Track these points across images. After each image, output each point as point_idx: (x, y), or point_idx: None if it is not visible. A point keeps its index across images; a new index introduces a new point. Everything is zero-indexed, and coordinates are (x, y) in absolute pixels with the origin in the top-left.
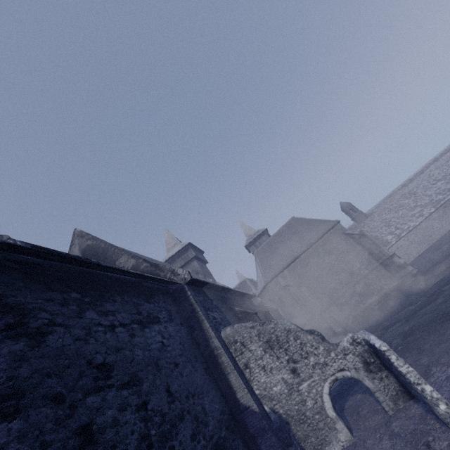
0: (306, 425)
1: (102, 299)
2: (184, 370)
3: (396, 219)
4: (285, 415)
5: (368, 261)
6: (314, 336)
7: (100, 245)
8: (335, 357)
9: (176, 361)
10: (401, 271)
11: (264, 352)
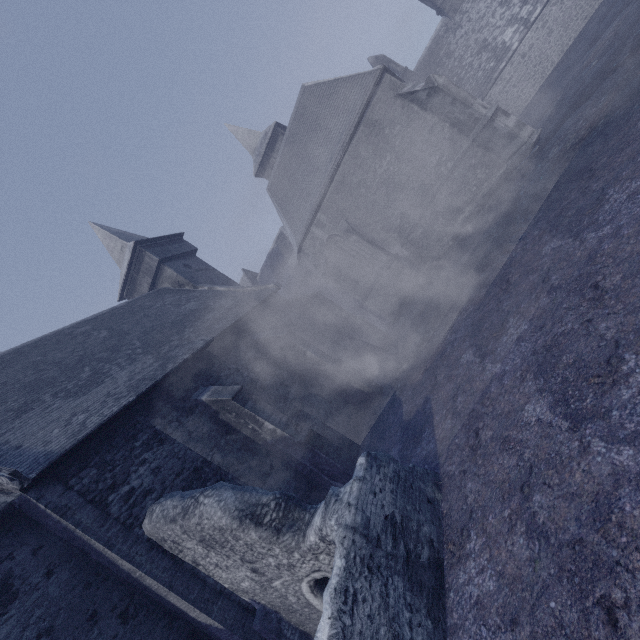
0: (298, 614)
1: None
2: None
3: None
4: (270, 606)
5: (451, 144)
6: (261, 533)
7: None
8: (301, 559)
9: None
10: (510, 144)
11: (207, 550)
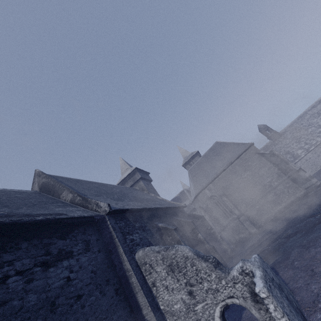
0: None
1: (1, 251)
2: (88, 300)
3: (305, 135)
4: None
5: (277, 175)
6: (208, 264)
7: (50, 182)
8: (225, 285)
9: (80, 293)
10: (306, 182)
11: (167, 274)
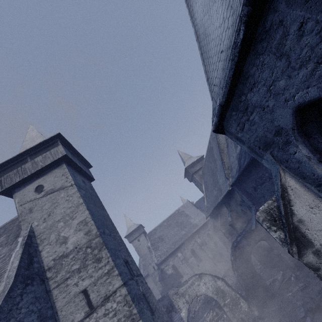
0: None
1: None
2: None
3: None
4: None
5: None
6: None
7: None
8: None
9: None
10: None
11: None
